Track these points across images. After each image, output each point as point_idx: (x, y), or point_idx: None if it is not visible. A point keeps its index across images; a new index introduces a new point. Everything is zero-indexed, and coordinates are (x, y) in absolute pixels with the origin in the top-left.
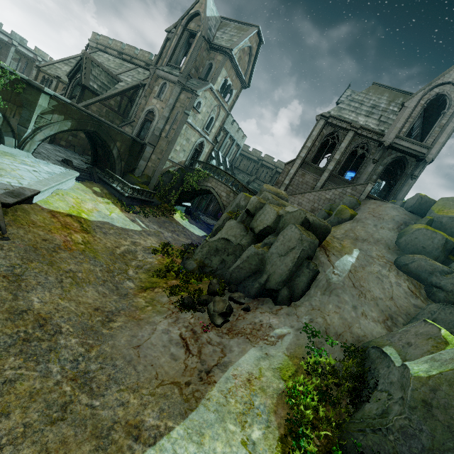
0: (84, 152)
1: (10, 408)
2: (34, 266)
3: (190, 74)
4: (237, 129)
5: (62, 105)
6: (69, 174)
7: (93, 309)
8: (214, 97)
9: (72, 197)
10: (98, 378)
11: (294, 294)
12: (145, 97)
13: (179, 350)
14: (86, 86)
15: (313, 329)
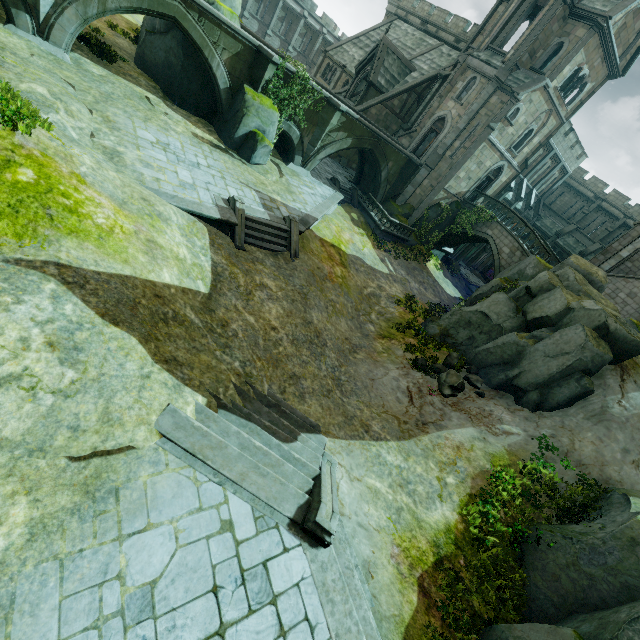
0: (348, 165)
1: (306, 376)
2: (313, 289)
3: (518, 64)
4: (573, 143)
5: (350, 121)
6: (336, 198)
7: (344, 338)
8: (546, 99)
9: (334, 224)
10: (346, 387)
11: (545, 402)
12: (440, 98)
13: (403, 397)
14: (373, 83)
15: (550, 444)
